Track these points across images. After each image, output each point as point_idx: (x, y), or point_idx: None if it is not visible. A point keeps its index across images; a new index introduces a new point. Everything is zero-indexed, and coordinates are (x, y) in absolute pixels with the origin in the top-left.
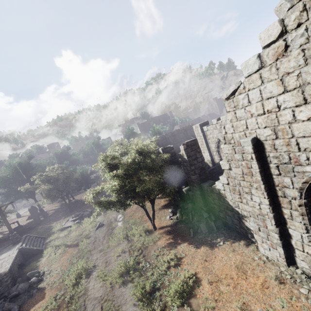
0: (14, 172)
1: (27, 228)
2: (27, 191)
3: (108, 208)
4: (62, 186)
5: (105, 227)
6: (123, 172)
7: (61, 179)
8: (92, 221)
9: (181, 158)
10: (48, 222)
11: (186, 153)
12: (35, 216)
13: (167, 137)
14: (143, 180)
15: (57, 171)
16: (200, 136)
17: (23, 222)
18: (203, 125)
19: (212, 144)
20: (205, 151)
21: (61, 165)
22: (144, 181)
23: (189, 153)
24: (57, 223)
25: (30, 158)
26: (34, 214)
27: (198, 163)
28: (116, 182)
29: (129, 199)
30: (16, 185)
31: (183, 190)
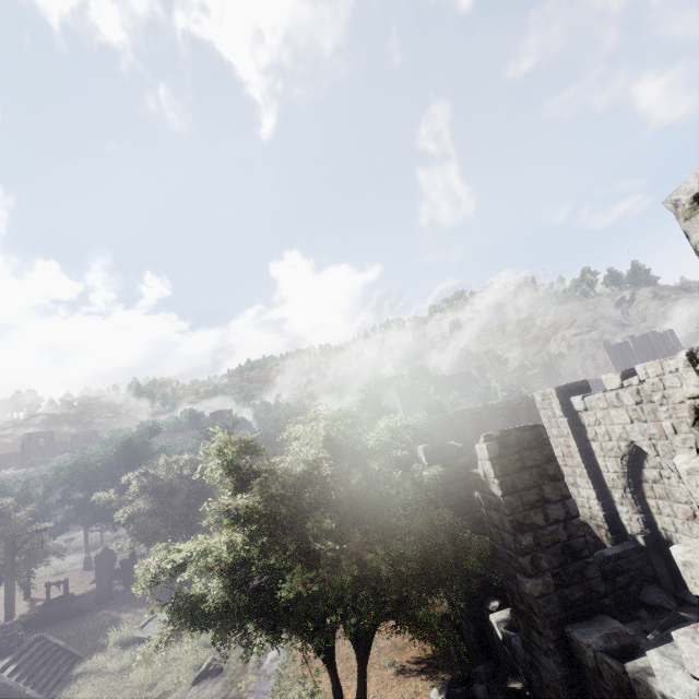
0: (111, 458)
1: (73, 607)
2: (106, 508)
3: (201, 629)
4: (179, 511)
5: (221, 682)
6: (255, 504)
7: (181, 491)
8: (205, 641)
9: (480, 491)
10: (121, 605)
11: (500, 473)
12: (103, 579)
13: (458, 423)
14: (321, 550)
15: (183, 469)
16: (559, 426)
17: (84, 585)
18: (571, 393)
19: (607, 459)
20: (579, 480)
21: (196, 458)
22: (318, 557)
23: (512, 477)
24: (136, 614)
25: (151, 431)
26: (102, 572)
27: (552, 523)
28: (220, 541)
29: (259, 621)
30: (105, 487)
31: (493, 619)
